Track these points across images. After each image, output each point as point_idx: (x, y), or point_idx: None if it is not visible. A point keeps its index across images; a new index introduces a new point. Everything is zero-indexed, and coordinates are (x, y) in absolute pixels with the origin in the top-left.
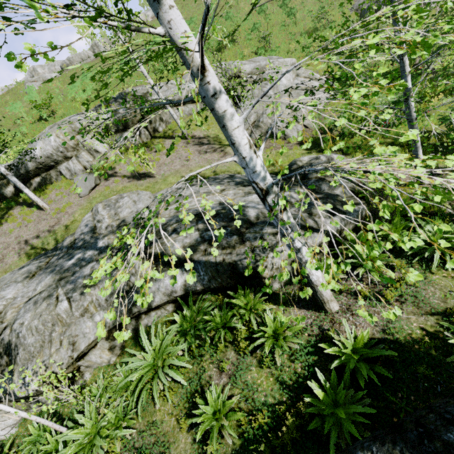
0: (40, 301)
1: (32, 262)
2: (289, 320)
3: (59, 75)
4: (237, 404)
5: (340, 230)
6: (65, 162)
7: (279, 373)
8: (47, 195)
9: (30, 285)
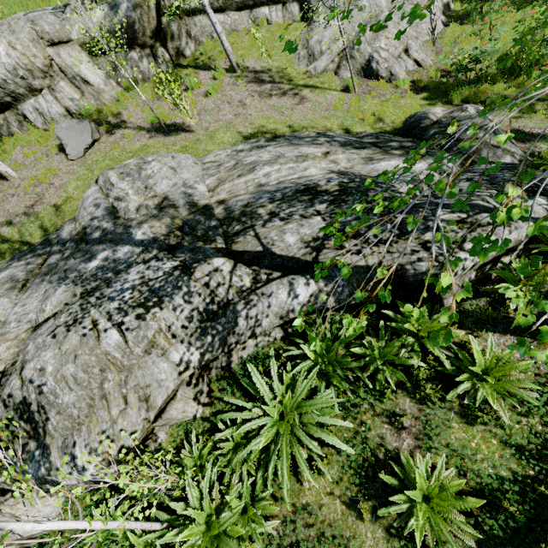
0: (62, 331)
1: (12, 264)
2: (512, 355)
3: None
4: (448, 480)
5: None
6: (31, 97)
7: (506, 432)
8: (7, 155)
9: (26, 302)
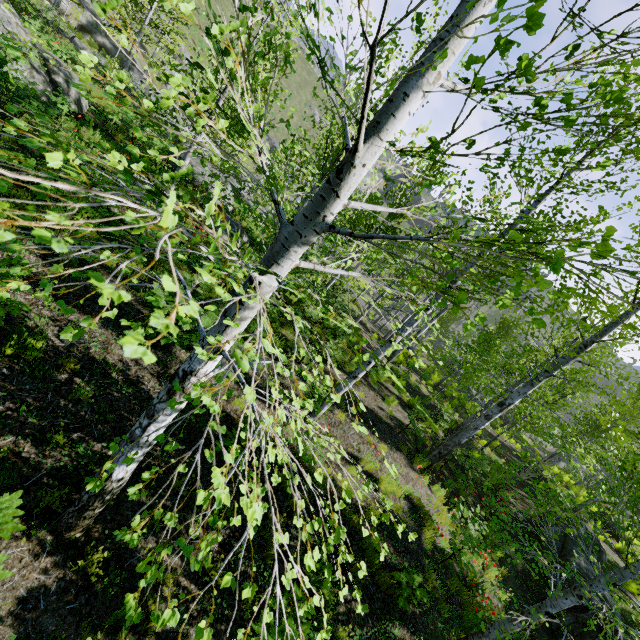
0: None
1: None
2: None
3: None
4: None
5: None
6: None
7: None
8: None
9: None
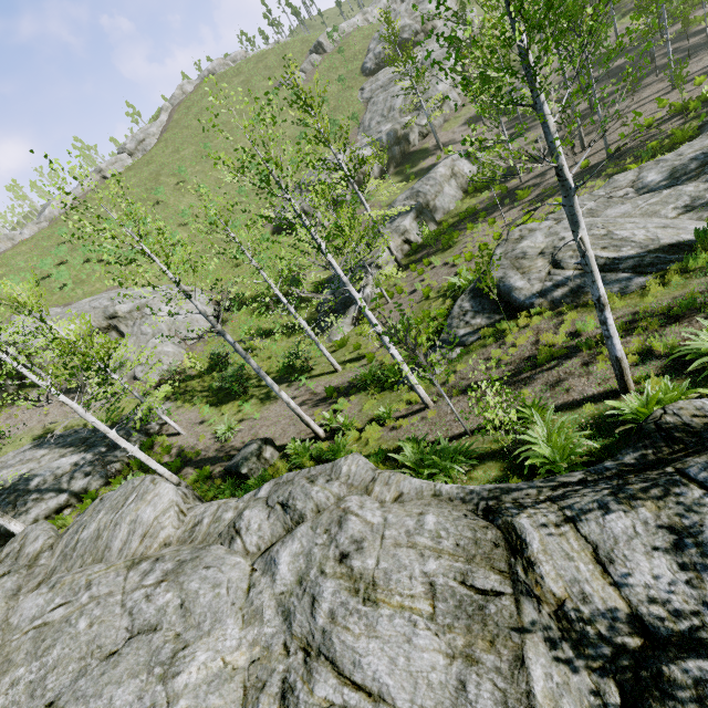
0: None
1: None
2: None
3: None
4: None
5: (84, 487)
6: None
7: None
8: None
9: None
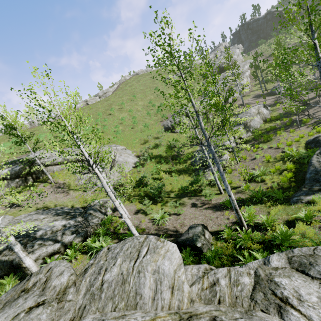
0: None
1: None
2: None
3: (2, 135)
4: None
5: (71, 241)
6: None
7: None
8: None
9: None
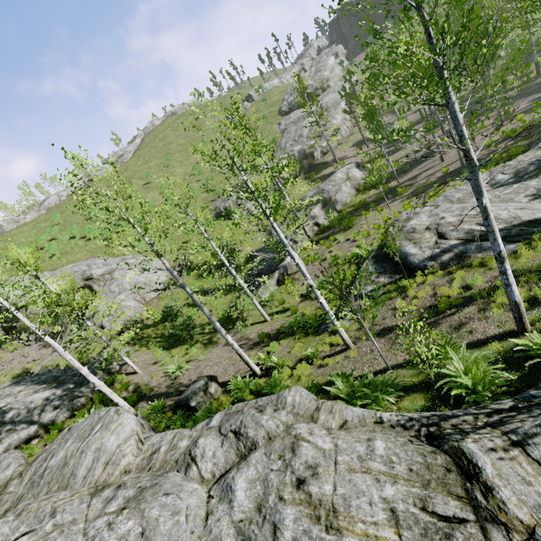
0: None
1: None
2: None
3: None
4: None
5: (52, 419)
6: None
7: None
8: None
9: None
